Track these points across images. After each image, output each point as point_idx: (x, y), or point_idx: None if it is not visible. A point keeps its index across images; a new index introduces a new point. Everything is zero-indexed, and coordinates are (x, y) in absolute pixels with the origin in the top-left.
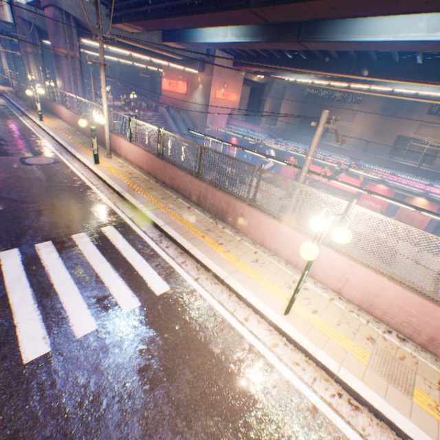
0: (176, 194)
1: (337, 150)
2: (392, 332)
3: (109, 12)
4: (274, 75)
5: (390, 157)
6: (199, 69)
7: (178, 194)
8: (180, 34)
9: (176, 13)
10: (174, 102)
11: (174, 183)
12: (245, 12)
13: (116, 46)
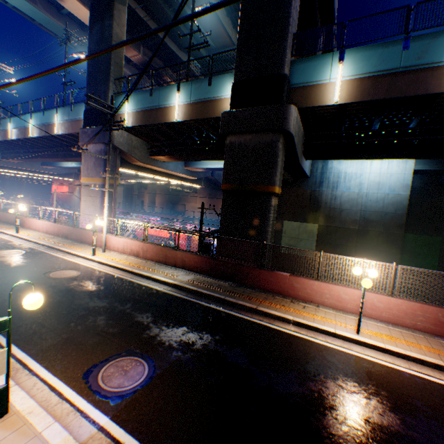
0: (8, 223)
1: (160, 215)
2: (51, 235)
3: (2, 154)
4: (132, 180)
5: (182, 215)
6: (76, 178)
7: (9, 224)
8: (51, 162)
9: (34, 157)
10: (62, 199)
11: (8, 220)
12: (60, 159)
13: (6, 169)
